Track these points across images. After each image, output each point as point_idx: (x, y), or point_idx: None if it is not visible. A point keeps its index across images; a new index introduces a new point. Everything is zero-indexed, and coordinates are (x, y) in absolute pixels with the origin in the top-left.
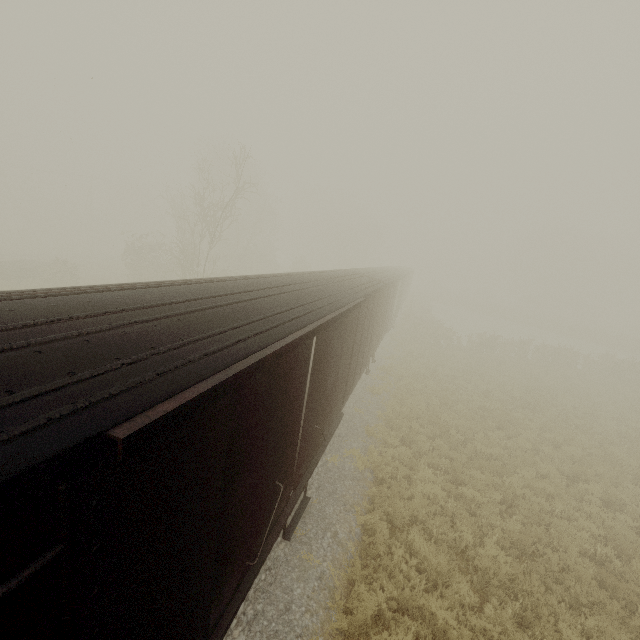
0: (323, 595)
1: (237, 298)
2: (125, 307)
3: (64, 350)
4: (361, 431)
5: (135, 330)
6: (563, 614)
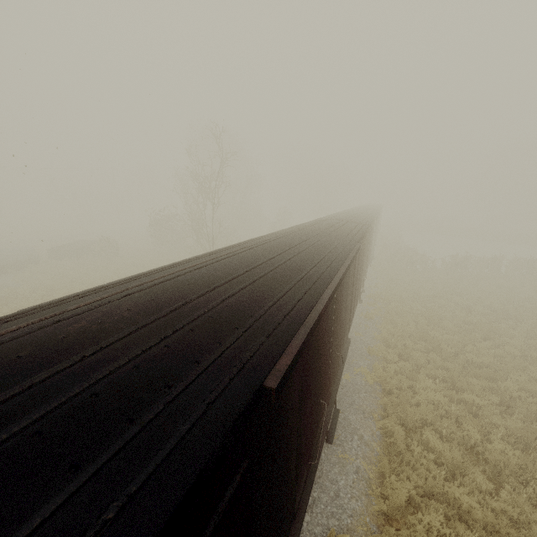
0: (362, 485)
1: (275, 262)
2: (214, 285)
3: (203, 326)
4: (364, 351)
5: (231, 303)
6: None
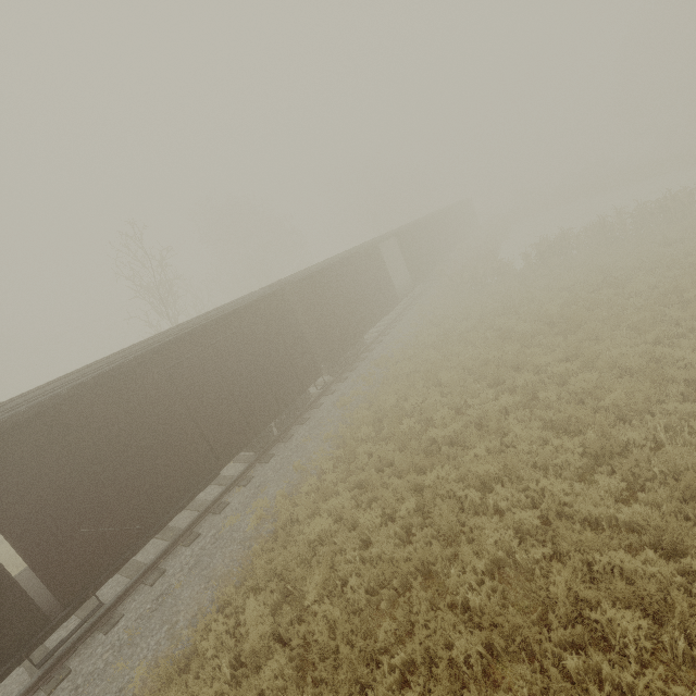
0: None
1: None
2: None
3: None
4: (291, 468)
5: None
6: (375, 689)
